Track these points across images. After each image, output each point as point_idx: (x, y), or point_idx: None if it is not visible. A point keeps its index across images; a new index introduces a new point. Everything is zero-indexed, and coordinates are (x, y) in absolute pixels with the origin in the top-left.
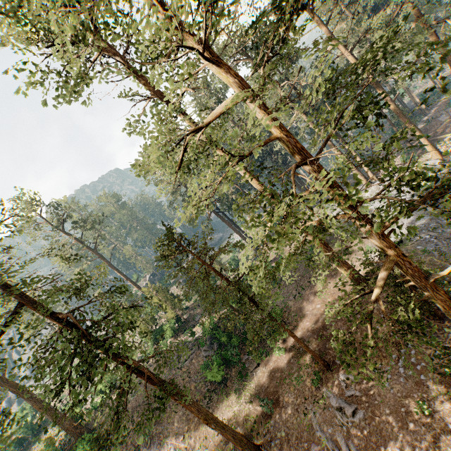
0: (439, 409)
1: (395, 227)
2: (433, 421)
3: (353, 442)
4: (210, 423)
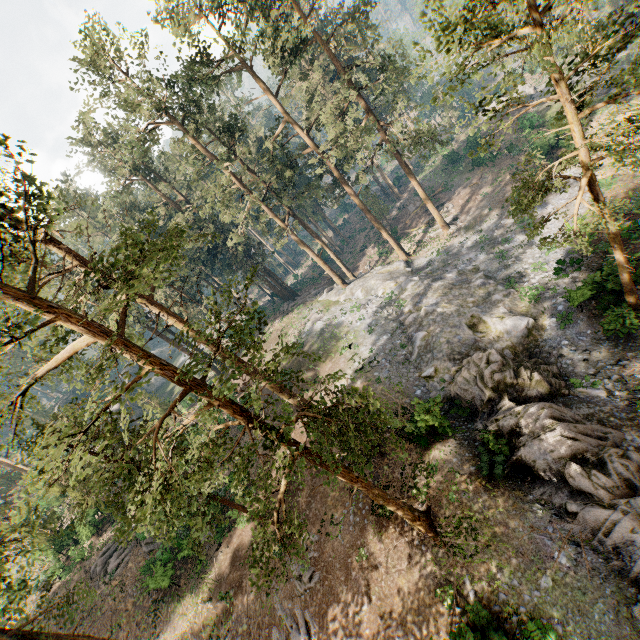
0: (374, 552)
1: (360, 349)
2: (369, 564)
3: (309, 610)
4: None
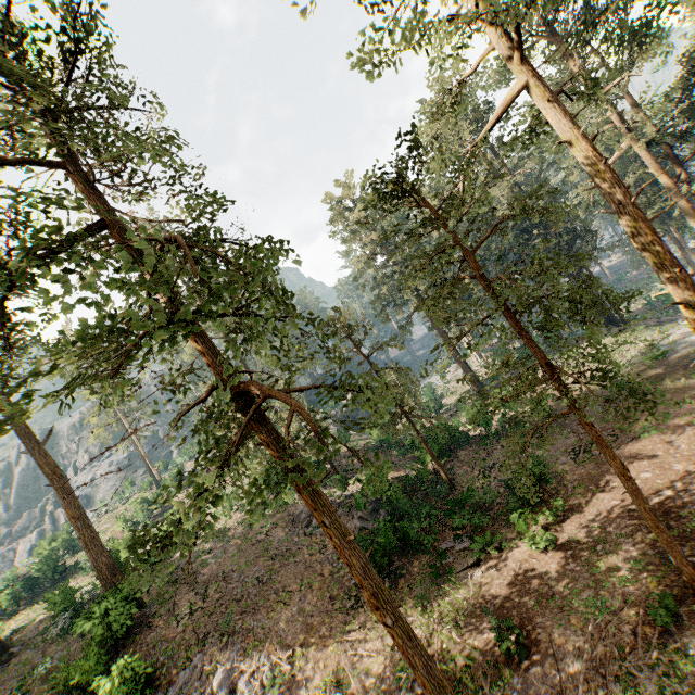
0: None
1: None
2: None
3: None
4: (383, 610)
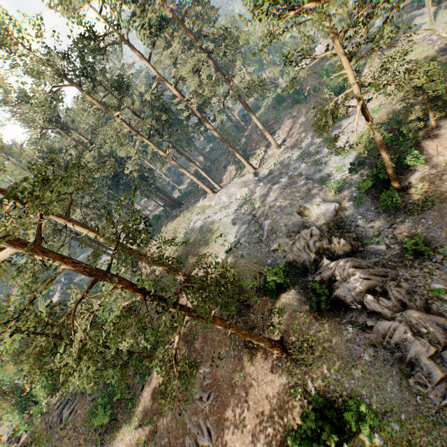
0: (248, 373)
1: (228, 236)
2: (246, 382)
3: (209, 419)
4: None
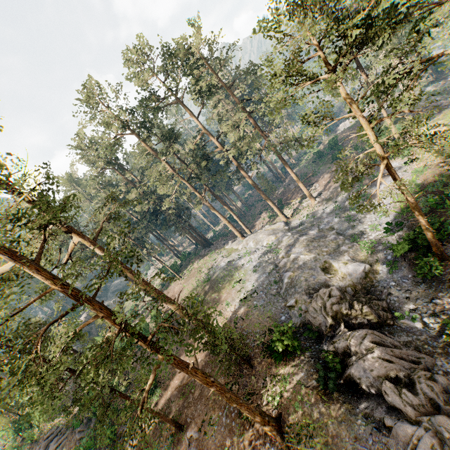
0: None
1: (246, 283)
2: None
3: None
4: None
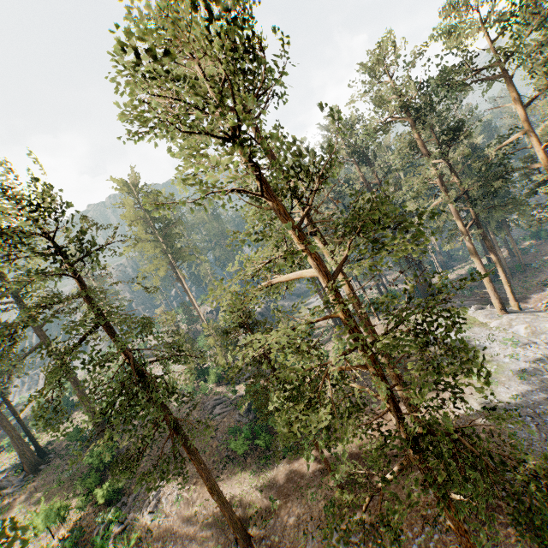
0: None
1: (498, 387)
2: None
3: None
4: (213, 494)
